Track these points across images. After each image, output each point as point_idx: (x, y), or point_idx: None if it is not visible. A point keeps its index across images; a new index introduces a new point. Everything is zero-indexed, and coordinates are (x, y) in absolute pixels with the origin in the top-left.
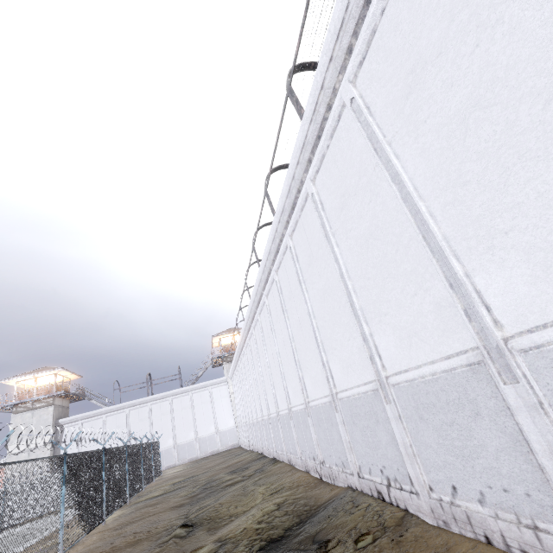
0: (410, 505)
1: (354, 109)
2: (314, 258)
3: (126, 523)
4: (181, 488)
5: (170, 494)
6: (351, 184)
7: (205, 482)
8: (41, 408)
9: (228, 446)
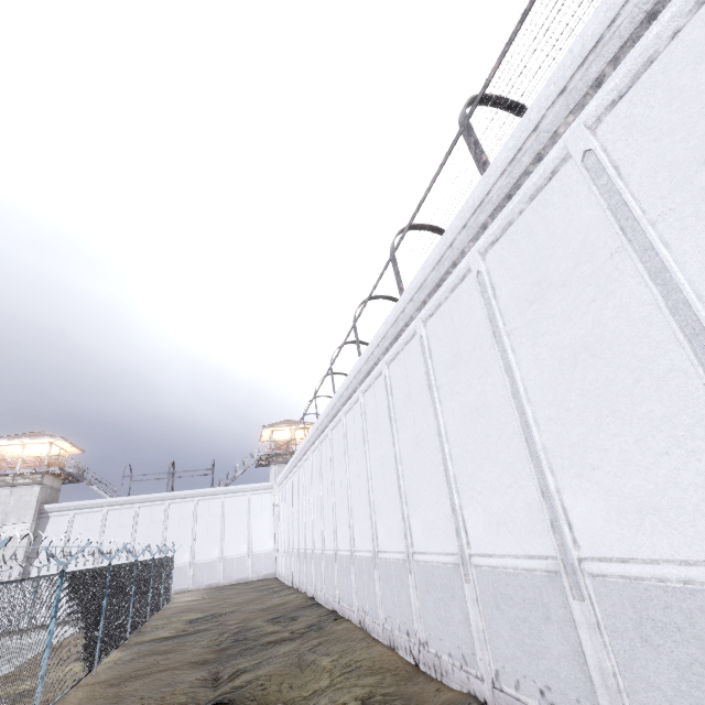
0: None
1: (588, 166)
2: (462, 360)
3: (126, 676)
4: (201, 632)
5: (187, 639)
6: (557, 270)
7: (236, 629)
8: (25, 485)
9: (261, 574)
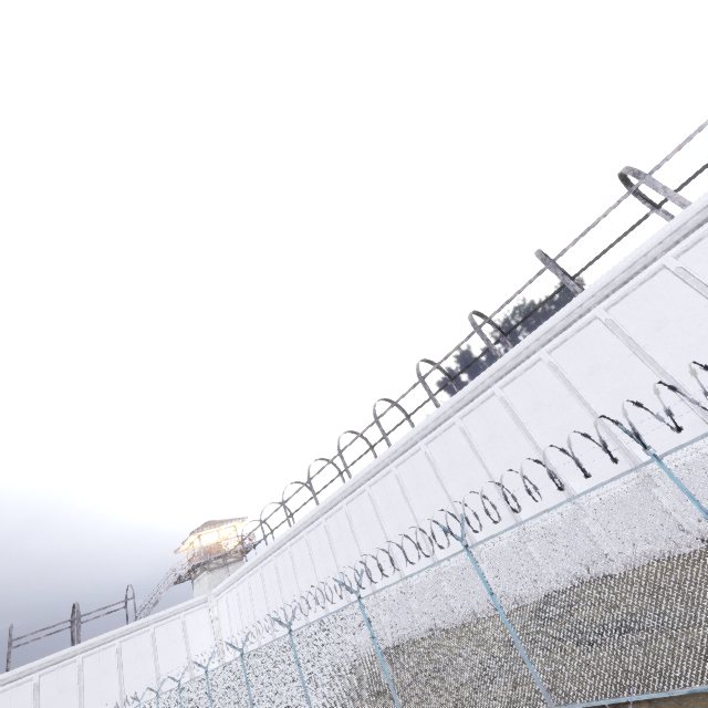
0: (608, 570)
1: (551, 365)
2: (497, 437)
3: None
4: None
5: None
6: (545, 399)
7: None
8: None
9: None
